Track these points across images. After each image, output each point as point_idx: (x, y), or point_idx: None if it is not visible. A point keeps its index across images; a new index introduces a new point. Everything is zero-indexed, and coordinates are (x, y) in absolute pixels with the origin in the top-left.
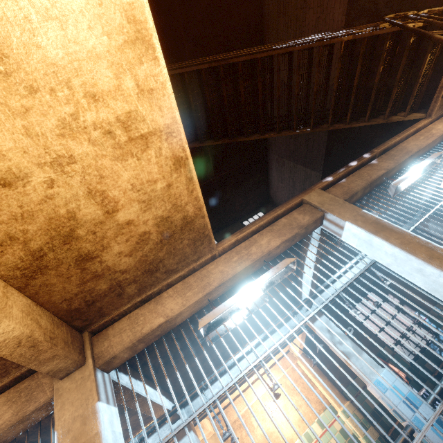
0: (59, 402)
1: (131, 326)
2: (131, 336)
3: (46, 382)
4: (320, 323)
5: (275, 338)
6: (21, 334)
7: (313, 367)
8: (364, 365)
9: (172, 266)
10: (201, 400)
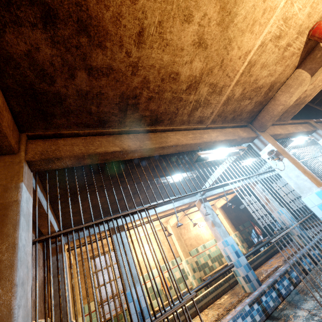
0: (264, 137)
1: (269, 130)
2: (272, 132)
3: (251, 131)
4: (259, 185)
5: (240, 184)
6: (290, 105)
7: (224, 214)
8: (275, 204)
9: (282, 117)
10: (209, 193)
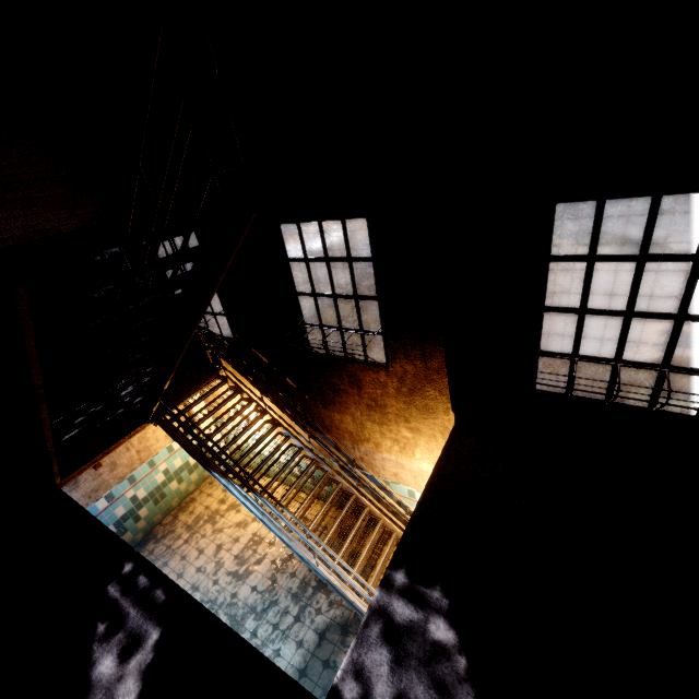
0: None
1: None
2: None
3: None
4: None
5: None
6: None
7: None
8: None
9: None
10: None
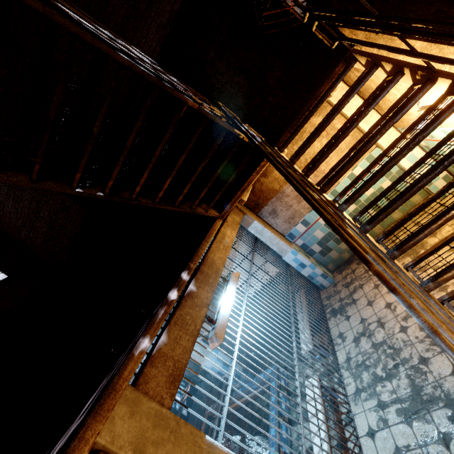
0: None
1: None
2: None
3: None
4: None
5: None
6: None
7: None
8: None
9: None
10: None
